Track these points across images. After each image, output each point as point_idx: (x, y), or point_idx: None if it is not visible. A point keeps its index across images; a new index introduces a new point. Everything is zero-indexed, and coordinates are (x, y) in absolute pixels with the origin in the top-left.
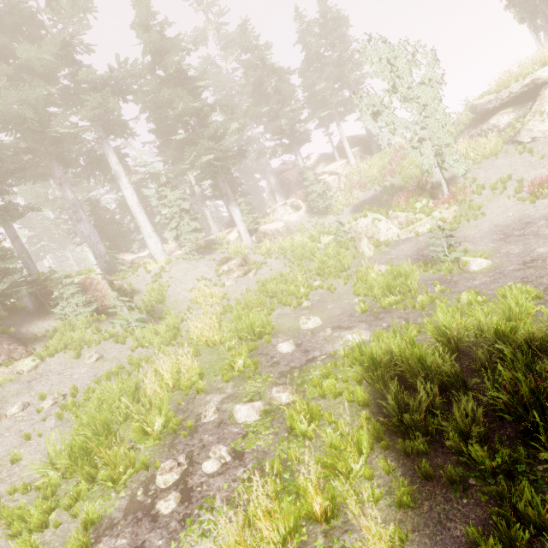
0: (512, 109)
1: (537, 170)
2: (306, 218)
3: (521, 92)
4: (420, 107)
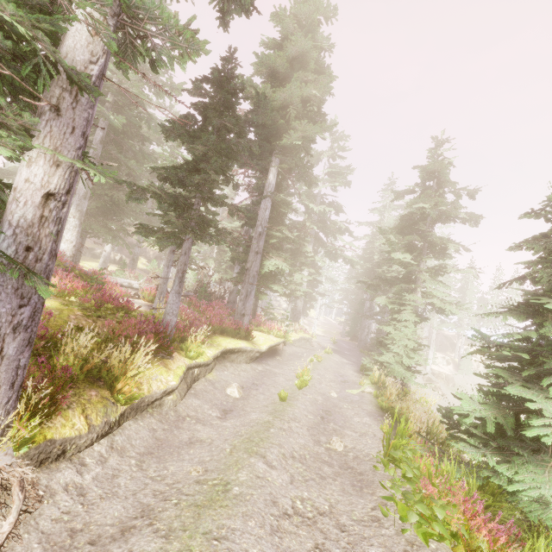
0: None
1: None
2: (454, 374)
3: None
4: None
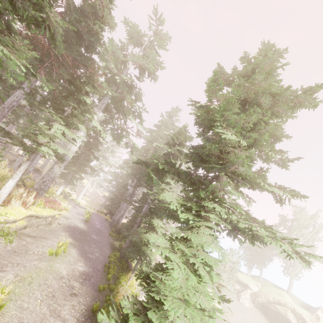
0: (240, 285)
1: (242, 315)
2: None
3: (243, 283)
4: (229, 269)
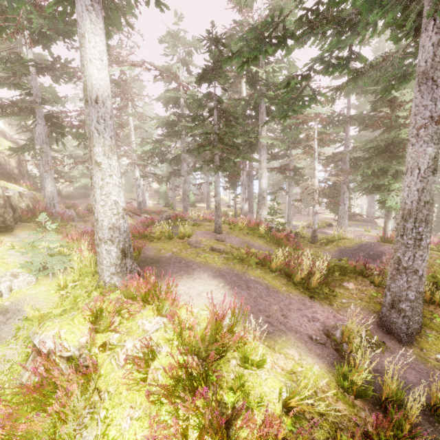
0: None
1: None
2: None
3: None
4: None
